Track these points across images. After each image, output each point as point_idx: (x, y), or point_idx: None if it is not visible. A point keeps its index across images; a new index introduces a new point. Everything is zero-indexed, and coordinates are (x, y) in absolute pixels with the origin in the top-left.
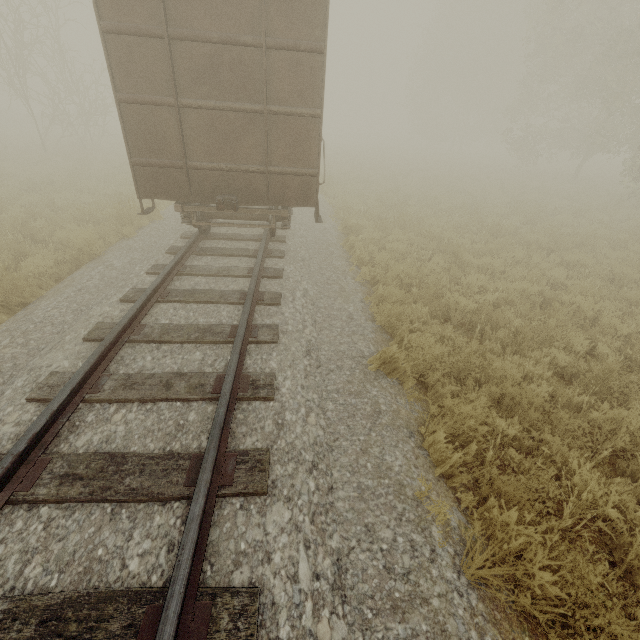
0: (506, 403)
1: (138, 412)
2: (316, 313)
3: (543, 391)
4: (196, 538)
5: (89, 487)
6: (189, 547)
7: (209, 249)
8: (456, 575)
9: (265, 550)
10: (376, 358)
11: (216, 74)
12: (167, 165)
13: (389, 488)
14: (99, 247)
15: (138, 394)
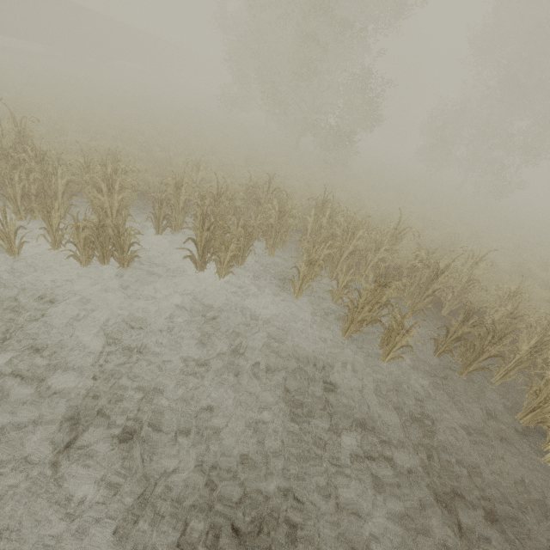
0: None
1: None
2: None
3: None
4: None
5: None
6: None
7: None
8: None
9: None
10: None
11: None
12: None
13: None
14: None
15: None
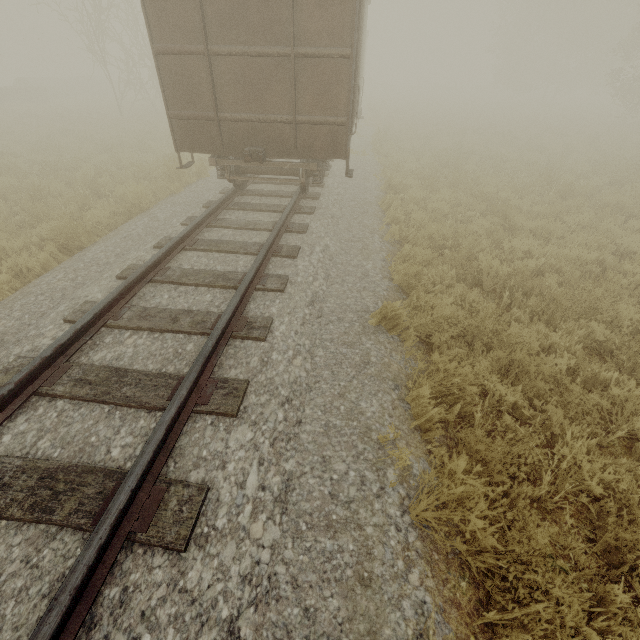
0: (514, 370)
1: (147, 339)
2: (332, 268)
3: (562, 363)
4: (161, 437)
5: (94, 390)
6: (154, 443)
7: (242, 204)
8: (400, 513)
9: (222, 459)
10: (376, 312)
11: (244, 16)
12: (200, 117)
13: (355, 429)
14: (150, 202)
15: (149, 324)
